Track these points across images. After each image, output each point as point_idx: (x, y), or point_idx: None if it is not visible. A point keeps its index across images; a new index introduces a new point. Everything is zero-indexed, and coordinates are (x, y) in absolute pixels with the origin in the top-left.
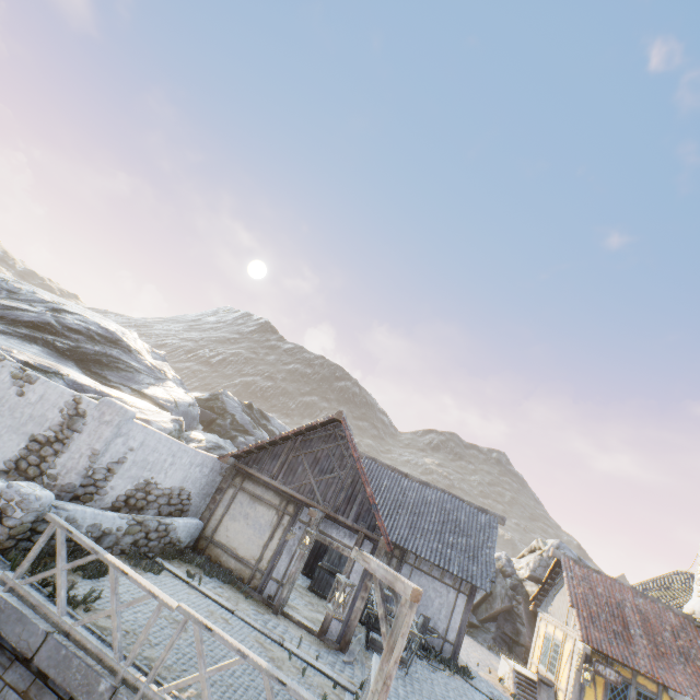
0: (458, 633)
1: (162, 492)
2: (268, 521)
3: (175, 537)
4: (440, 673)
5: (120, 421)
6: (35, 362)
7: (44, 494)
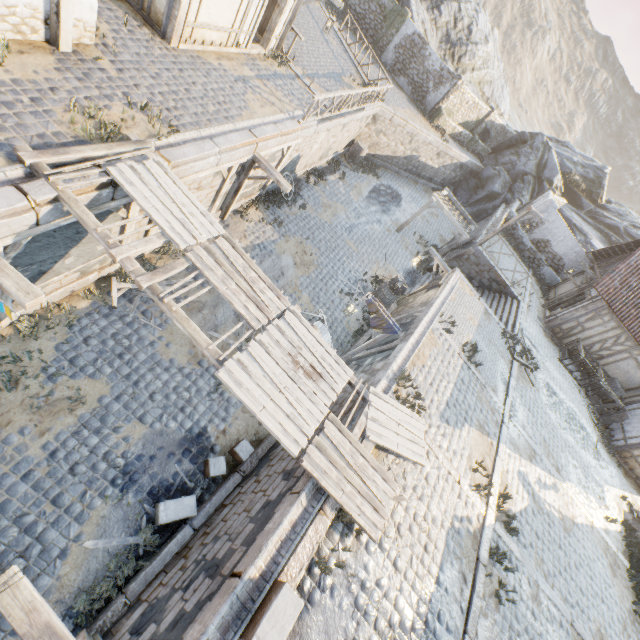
0: (637, 443)
1: (551, 252)
2: (578, 284)
3: (543, 273)
4: (586, 410)
5: (548, 206)
6: (578, 226)
7: (514, 214)
